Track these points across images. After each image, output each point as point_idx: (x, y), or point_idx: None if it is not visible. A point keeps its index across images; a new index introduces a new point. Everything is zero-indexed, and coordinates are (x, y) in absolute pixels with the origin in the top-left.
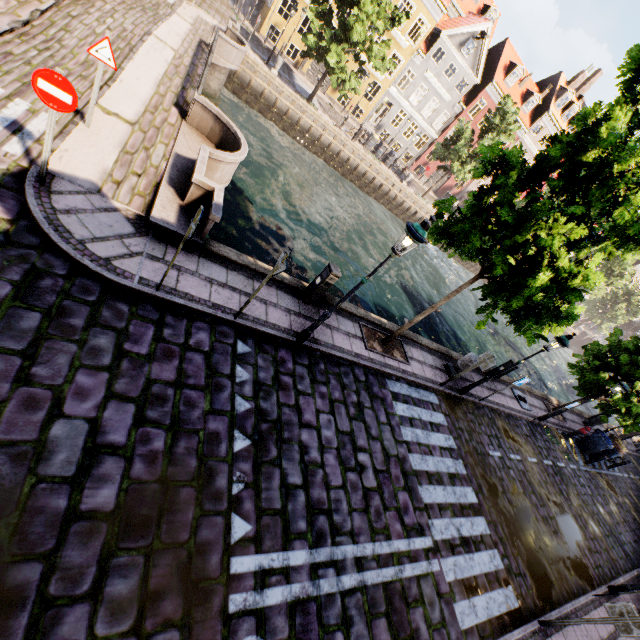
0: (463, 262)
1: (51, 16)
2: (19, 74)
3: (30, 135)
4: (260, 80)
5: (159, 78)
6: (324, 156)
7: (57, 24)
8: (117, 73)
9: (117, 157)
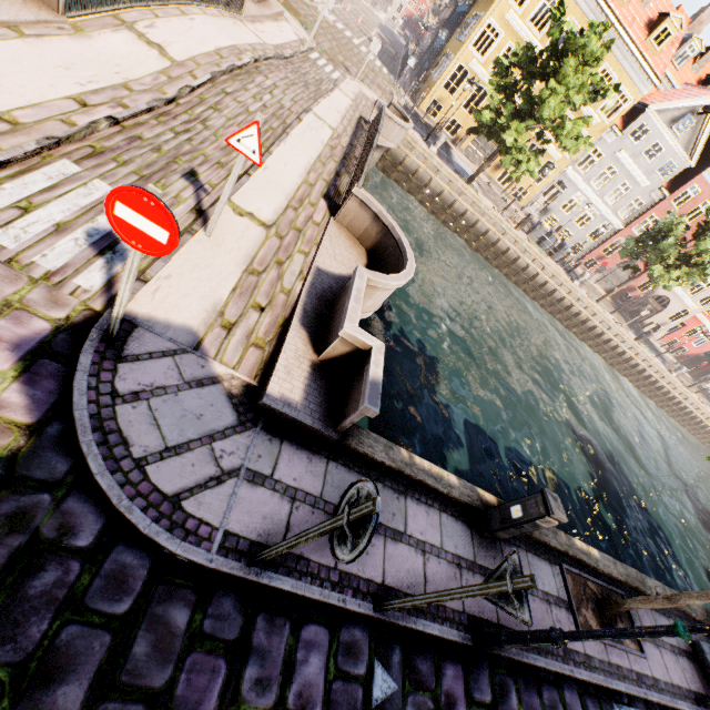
0: (644, 388)
1: (202, 93)
2: (140, 164)
3: (124, 254)
4: (416, 158)
5: (311, 163)
6: (476, 244)
7: (207, 102)
8: (263, 158)
9: (237, 281)
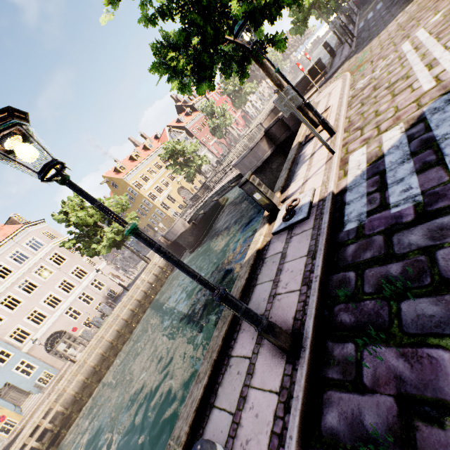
0: None
1: None
2: None
3: None
4: None
5: None
6: None
7: None
8: None
9: None
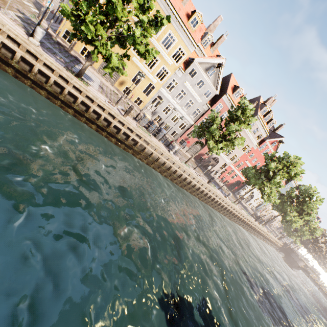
0: (216, 207)
1: None
2: None
3: None
4: (9, 41)
5: None
6: (96, 126)
7: None
8: None
9: None
